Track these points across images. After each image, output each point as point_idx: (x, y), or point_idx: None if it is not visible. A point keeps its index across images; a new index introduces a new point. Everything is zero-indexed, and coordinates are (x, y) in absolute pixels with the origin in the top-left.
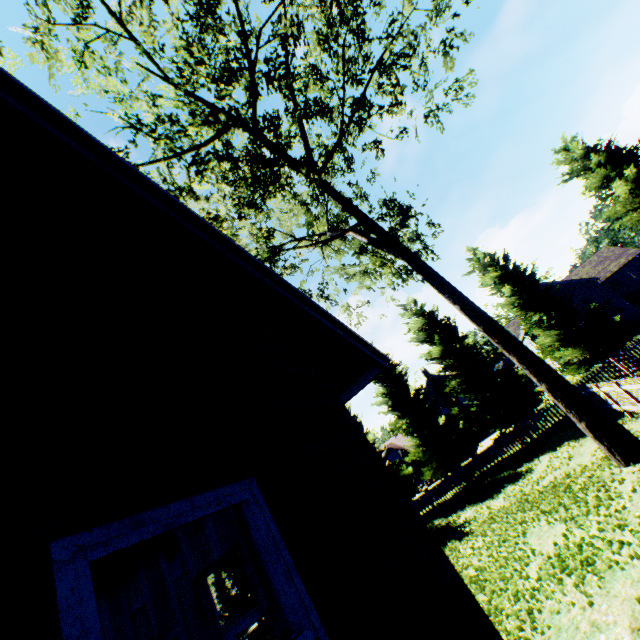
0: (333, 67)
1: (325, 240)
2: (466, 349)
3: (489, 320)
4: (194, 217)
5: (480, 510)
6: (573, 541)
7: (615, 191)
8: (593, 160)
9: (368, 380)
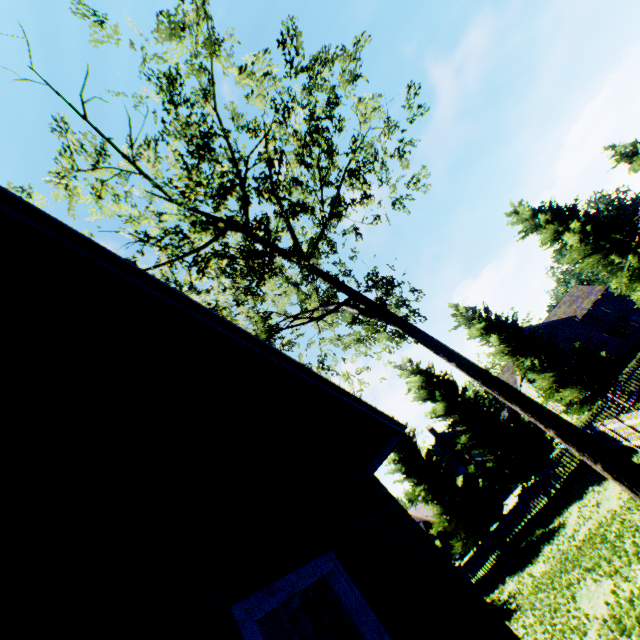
0: (311, 177)
1: (320, 316)
2: (469, 402)
3: (485, 373)
4: (243, 333)
5: (522, 580)
6: (623, 596)
7: (567, 242)
8: (541, 219)
9: (390, 449)
